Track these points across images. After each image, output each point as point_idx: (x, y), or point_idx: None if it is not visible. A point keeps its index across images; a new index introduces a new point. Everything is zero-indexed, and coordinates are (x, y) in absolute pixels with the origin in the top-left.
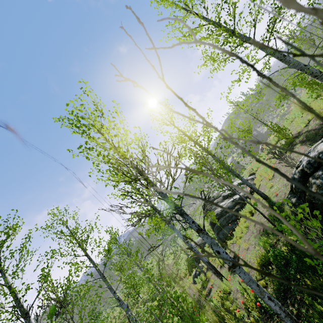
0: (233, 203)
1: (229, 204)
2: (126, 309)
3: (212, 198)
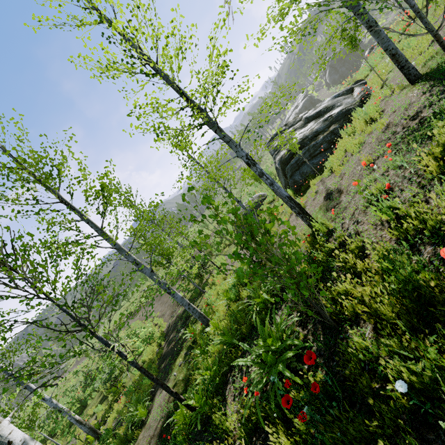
0: (326, 123)
1: (319, 125)
2: (150, 274)
3: (285, 126)
